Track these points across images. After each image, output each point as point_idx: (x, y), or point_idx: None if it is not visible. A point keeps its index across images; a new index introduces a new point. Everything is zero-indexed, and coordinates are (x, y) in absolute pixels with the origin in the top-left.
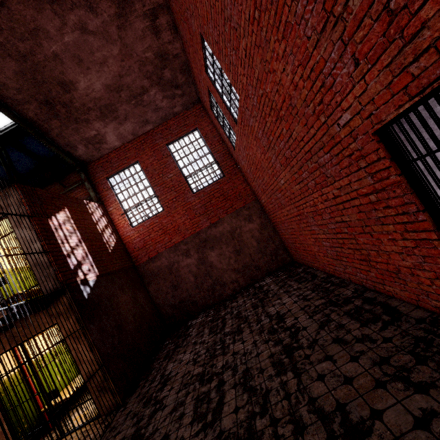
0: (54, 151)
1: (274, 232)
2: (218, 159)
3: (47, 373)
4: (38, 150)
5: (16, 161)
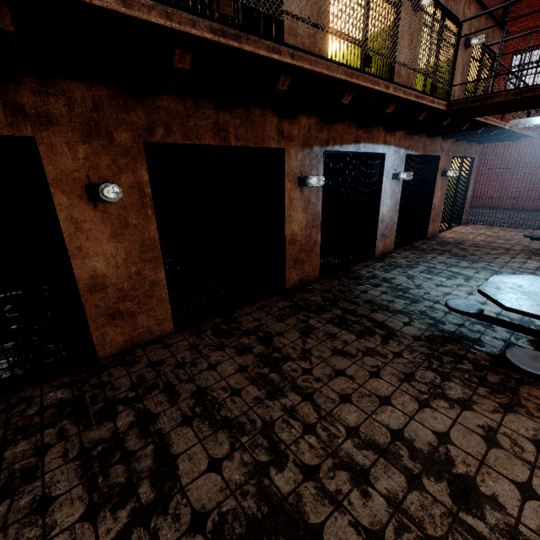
0: None
1: None
2: None
3: None
4: None
5: None
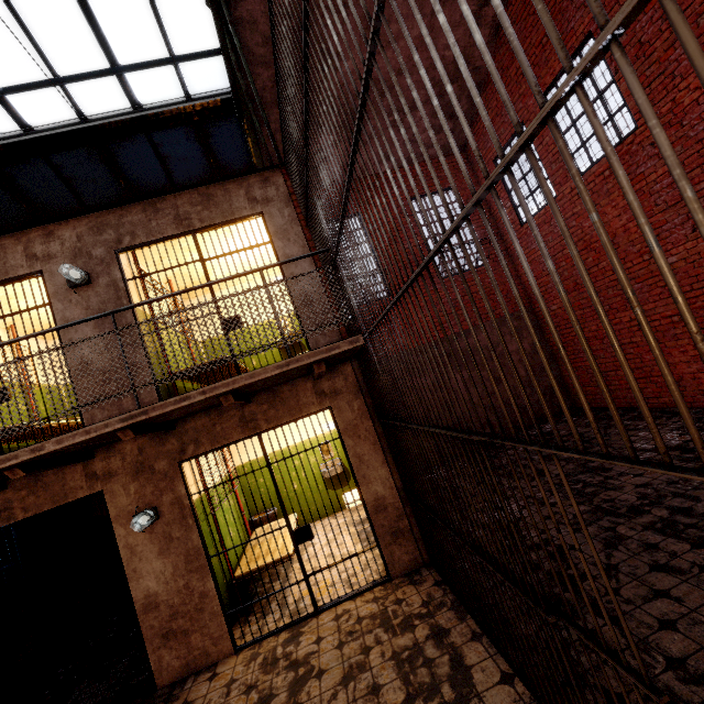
0: (254, 159)
1: (551, 360)
2: (481, 238)
3: (221, 518)
4: (223, 151)
5: (183, 159)
